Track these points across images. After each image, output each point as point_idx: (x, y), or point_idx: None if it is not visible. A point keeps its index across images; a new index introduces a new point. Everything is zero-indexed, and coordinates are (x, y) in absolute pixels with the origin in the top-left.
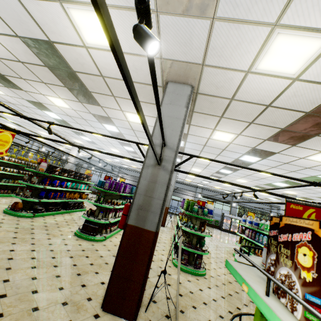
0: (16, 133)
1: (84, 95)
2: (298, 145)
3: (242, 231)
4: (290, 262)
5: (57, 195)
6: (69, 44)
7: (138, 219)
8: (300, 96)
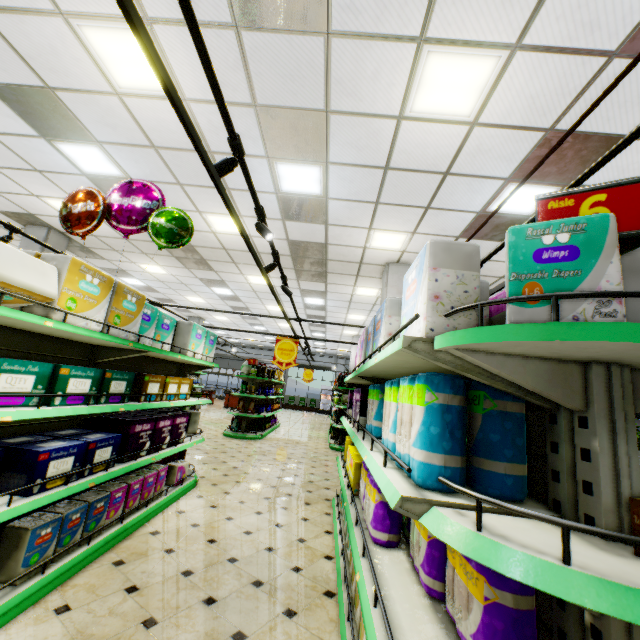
0: None
1: None
2: (217, 270)
3: None
4: None
5: None
6: None
7: None
8: None
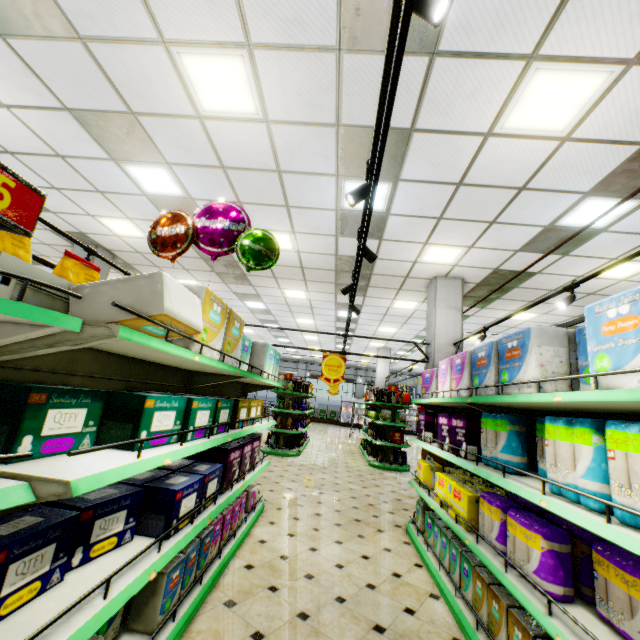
0: None
1: None
2: (255, 285)
3: None
4: None
5: None
6: None
7: None
8: None
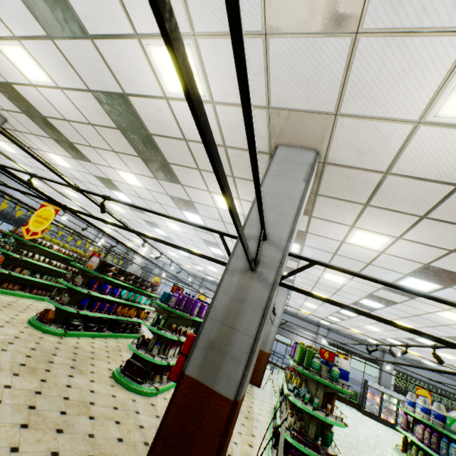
0: (73, 216)
1: (160, 168)
2: None
3: (407, 426)
4: None
5: (105, 307)
6: (147, 96)
7: (204, 367)
8: None
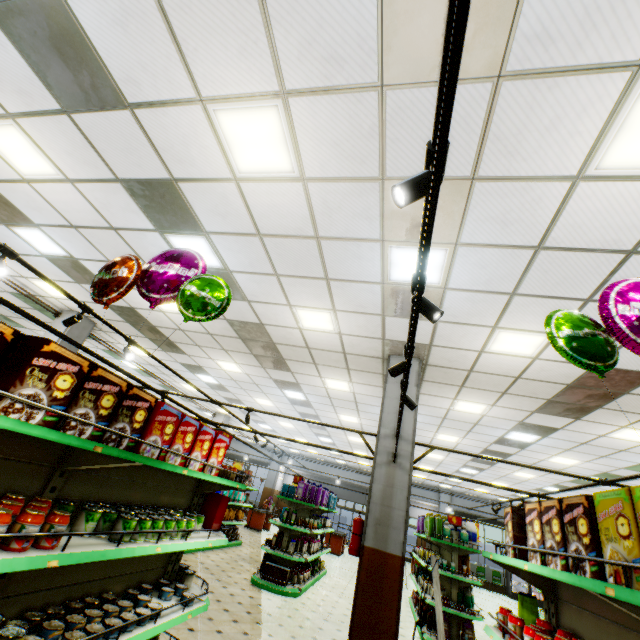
0: None
1: (272, 361)
2: (583, 419)
3: None
4: (507, 533)
5: None
6: (282, 326)
7: (377, 538)
8: (549, 371)
